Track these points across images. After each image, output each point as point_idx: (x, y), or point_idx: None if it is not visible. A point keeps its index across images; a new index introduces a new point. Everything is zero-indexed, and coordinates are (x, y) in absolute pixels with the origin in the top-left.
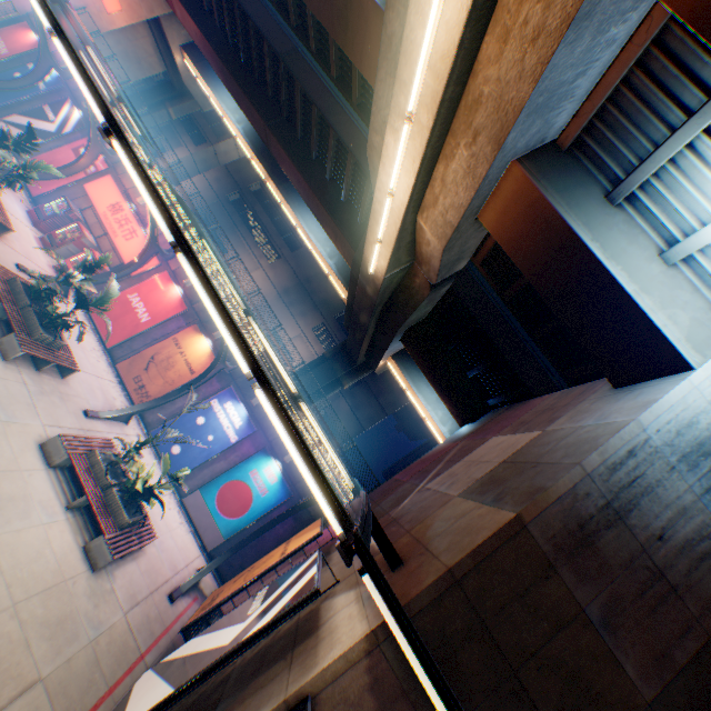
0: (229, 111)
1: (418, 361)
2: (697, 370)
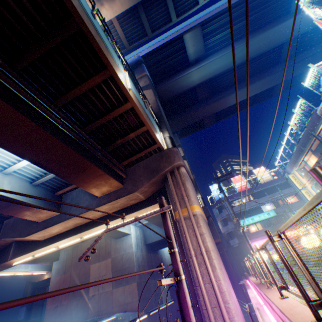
0: None
1: None
2: (132, 234)
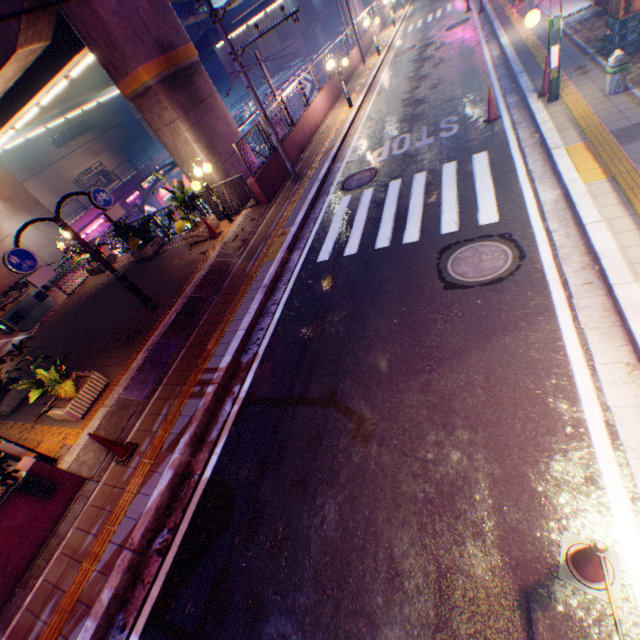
0: (12, 138)
1: None
2: None
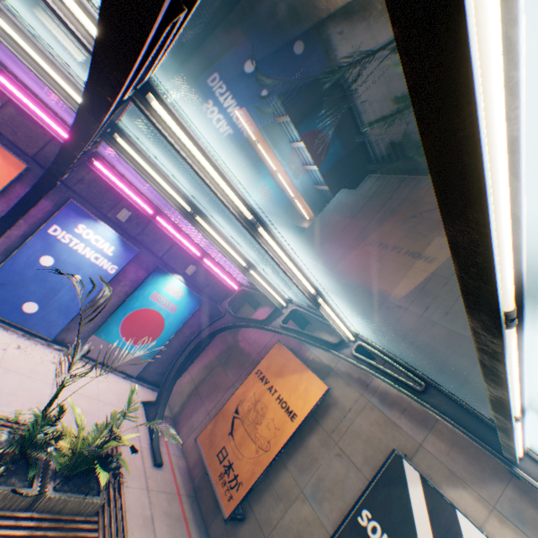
0: None
1: (297, 121)
2: None
